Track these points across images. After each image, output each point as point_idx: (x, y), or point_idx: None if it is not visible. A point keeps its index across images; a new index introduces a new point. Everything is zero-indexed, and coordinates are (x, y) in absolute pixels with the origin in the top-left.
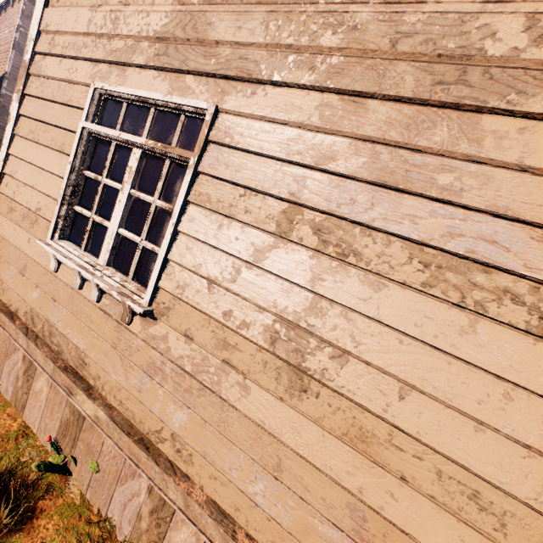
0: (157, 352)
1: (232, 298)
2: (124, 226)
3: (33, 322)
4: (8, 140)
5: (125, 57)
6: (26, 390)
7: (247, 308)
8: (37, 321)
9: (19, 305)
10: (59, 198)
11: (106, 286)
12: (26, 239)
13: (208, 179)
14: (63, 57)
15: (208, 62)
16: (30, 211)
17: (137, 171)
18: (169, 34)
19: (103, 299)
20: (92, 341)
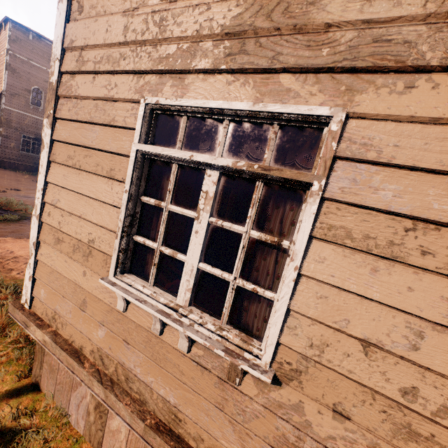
0: (286, 423)
1: (411, 369)
2: (202, 259)
3: (103, 363)
4: (45, 168)
5: (181, 63)
6: (100, 427)
7: (445, 387)
8: (108, 362)
9: (82, 342)
10: (118, 231)
11: (206, 342)
12: (81, 272)
13: (339, 207)
14: (96, 73)
15: (316, 53)
16: (81, 242)
17: (215, 196)
18: (245, 26)
19: (193, 348)
20: (184, 395)
